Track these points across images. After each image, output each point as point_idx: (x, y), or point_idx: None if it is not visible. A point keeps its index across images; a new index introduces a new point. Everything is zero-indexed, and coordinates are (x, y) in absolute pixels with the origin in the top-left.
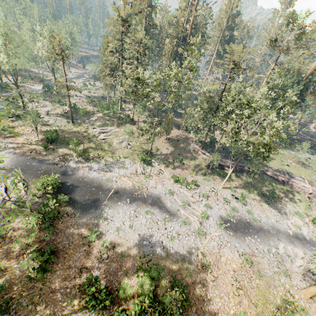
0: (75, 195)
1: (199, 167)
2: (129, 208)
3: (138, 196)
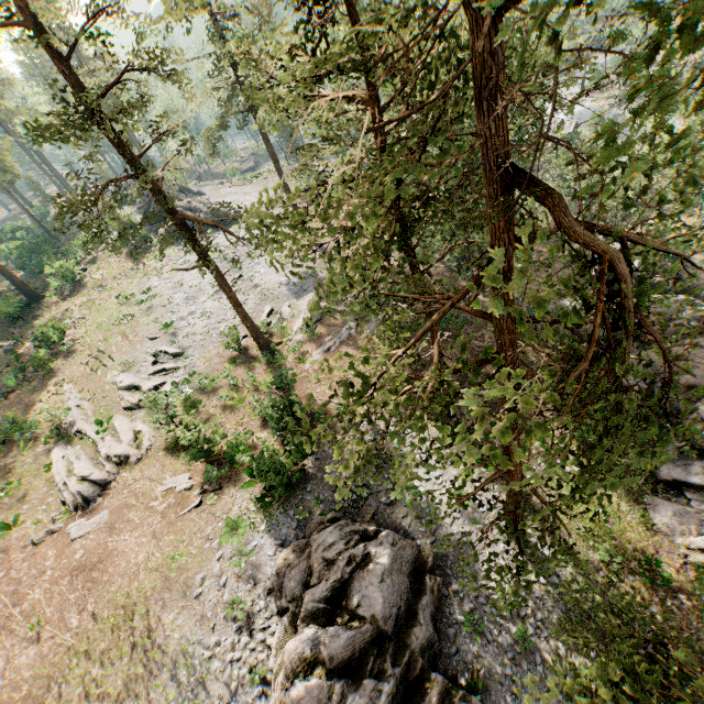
0: None
1: None
2: None
3: None
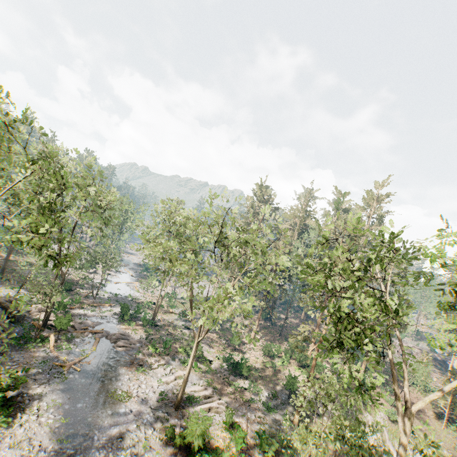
0: None
1: None
2: None
3: None
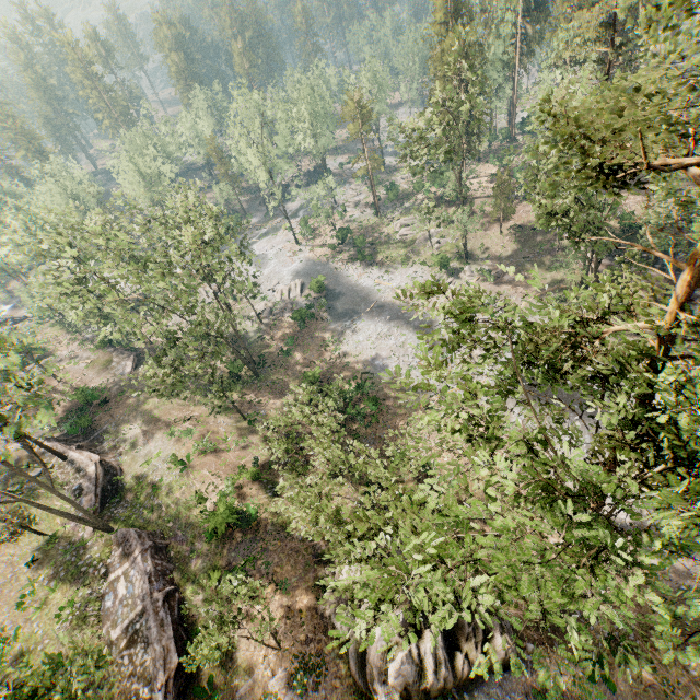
0: (338, 303)
1: (561, 285)
2: (384, 326)
3: (404, 315)
